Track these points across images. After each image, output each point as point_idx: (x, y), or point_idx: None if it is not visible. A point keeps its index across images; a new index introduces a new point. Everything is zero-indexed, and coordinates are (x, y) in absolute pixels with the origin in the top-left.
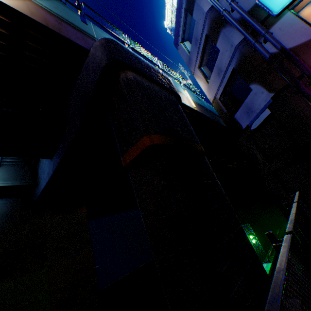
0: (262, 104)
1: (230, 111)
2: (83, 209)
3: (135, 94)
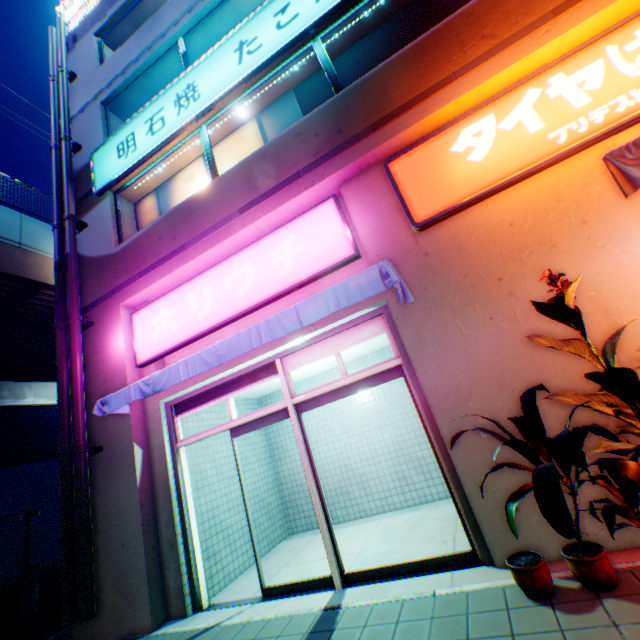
0: None
1: None
2: None
3: None
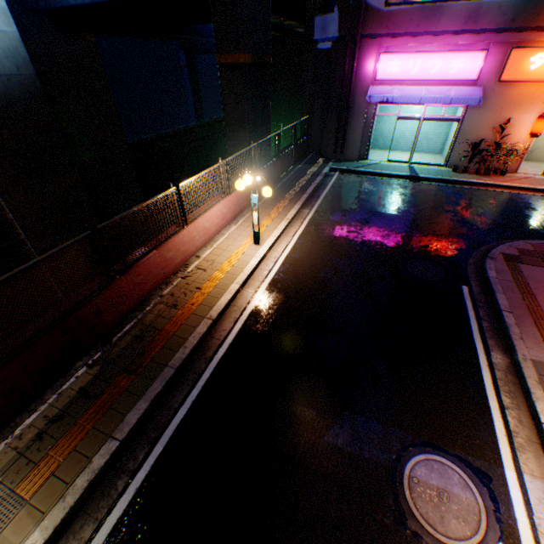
0: (331, 36)
1: (316, 6)
2: (92, 38)
3: (243, 3)
